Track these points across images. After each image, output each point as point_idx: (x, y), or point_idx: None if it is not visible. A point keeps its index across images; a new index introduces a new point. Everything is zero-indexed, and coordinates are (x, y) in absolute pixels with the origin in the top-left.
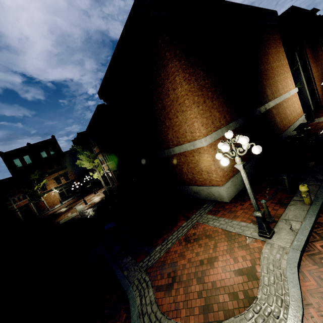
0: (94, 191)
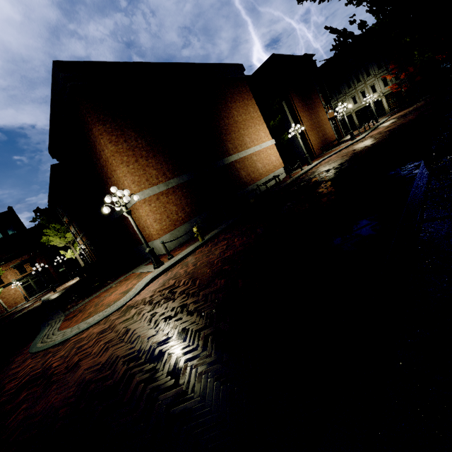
0: (70, 276)
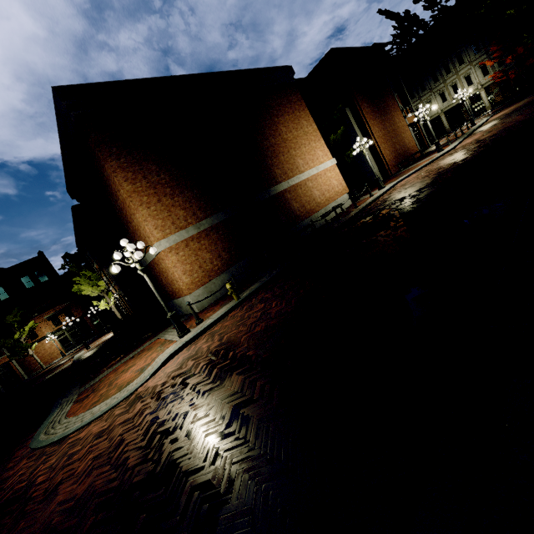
0: (106, 329)
